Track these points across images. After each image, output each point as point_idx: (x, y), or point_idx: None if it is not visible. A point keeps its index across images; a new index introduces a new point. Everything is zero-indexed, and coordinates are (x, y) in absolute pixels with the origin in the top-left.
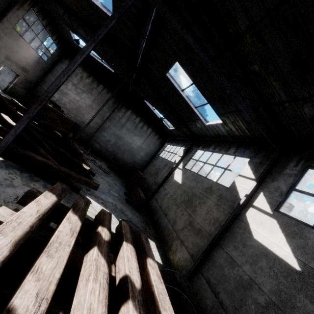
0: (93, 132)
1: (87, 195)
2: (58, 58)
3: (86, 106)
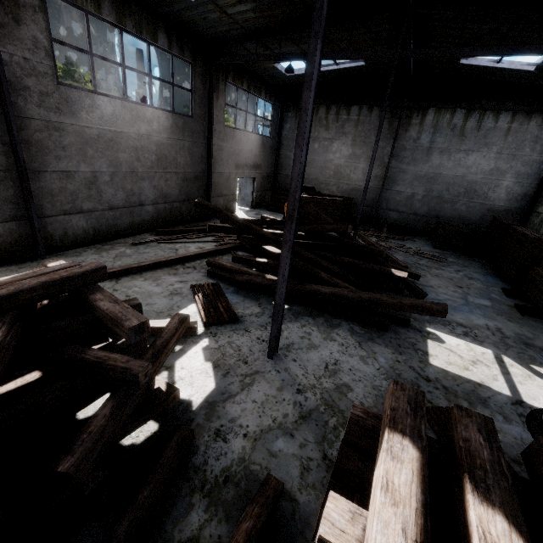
0: (377, 195)
1: (424, 324)
2: (279, 119)
3: (346, 161)
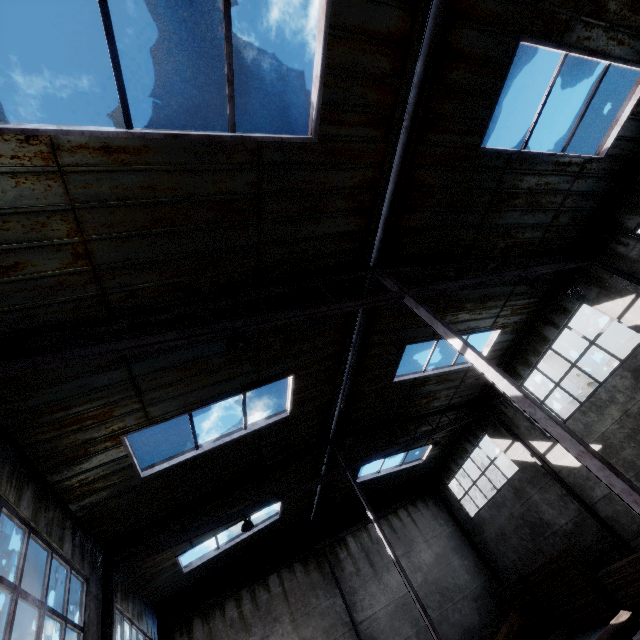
0: None
1: None
2: None
3: None
